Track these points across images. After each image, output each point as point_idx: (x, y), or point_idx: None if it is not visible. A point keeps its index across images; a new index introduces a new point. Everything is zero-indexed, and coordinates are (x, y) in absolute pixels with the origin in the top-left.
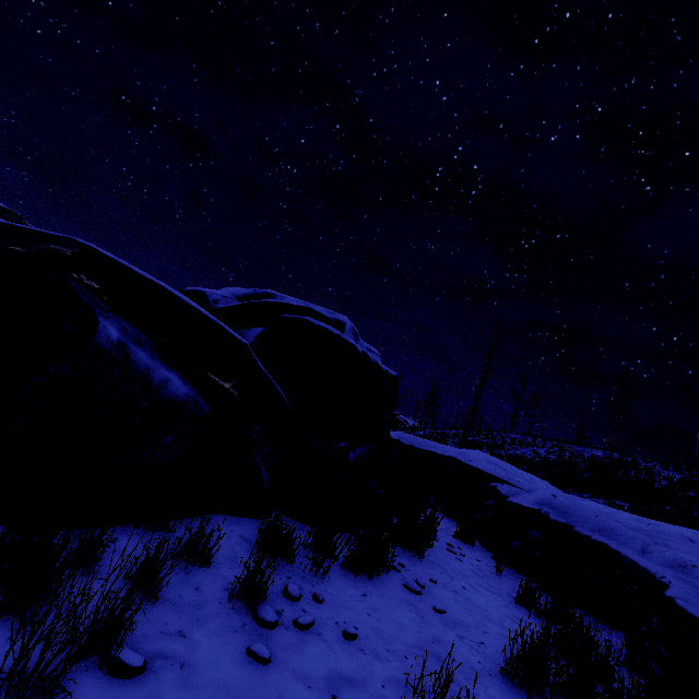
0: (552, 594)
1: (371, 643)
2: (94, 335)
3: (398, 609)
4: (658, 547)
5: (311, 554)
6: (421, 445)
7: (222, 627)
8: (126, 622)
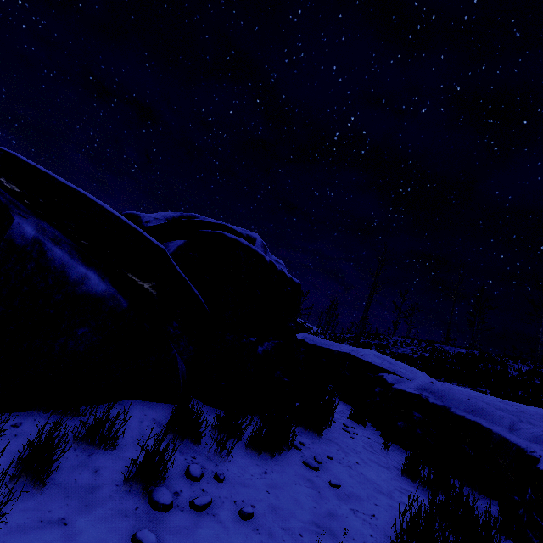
0: (432, 467)
1: (267, 522)
2: (7, 231)
3: (296, 486)
4: (524, 425)
5: (219, 435)
6: (322, 344)
7: (111, 512)
8: (3, 510)
